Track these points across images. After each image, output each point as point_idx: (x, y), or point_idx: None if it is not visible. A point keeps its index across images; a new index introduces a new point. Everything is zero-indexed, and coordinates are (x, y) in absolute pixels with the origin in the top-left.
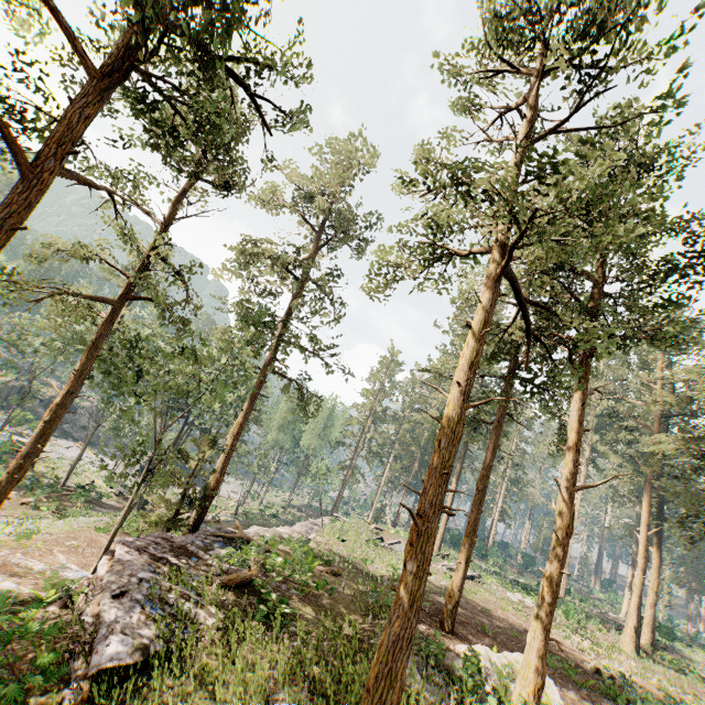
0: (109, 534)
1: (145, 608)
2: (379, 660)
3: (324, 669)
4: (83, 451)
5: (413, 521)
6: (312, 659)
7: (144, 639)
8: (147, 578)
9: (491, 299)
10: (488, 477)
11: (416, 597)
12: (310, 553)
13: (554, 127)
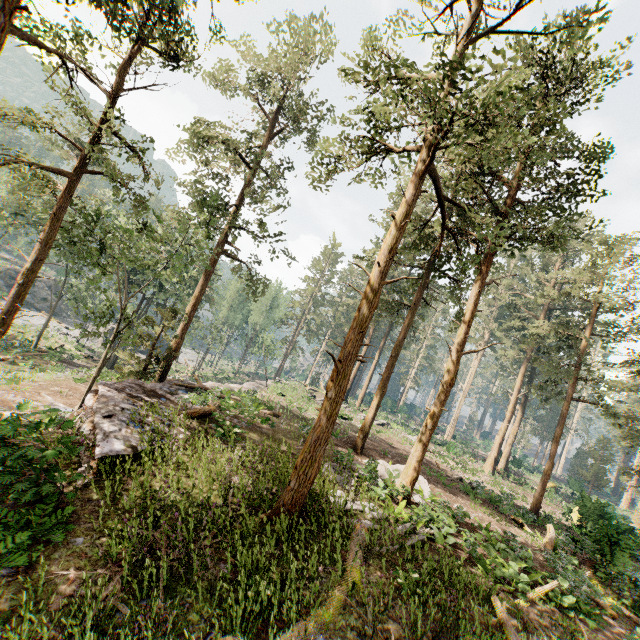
0: (86, 384)
1: (130, 426)
2: (304, 451)
3: (266, 466)
4: (50, 318)
5: (335, 364)
6: (257, 459)
7: (133, 442)
8: (127, 408)
9: (414, 194)
10: (400, 347)
11: (333, 414)
12: (256, 400)
13: (494, 27)
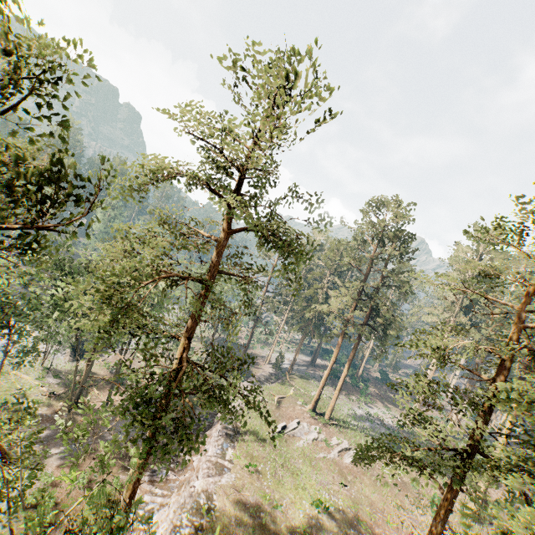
0: None
1: None
2: None
3: None
4: None
5: None
6: None
7: None
8: None
9: None
10: None
11: None
12: None
13: None
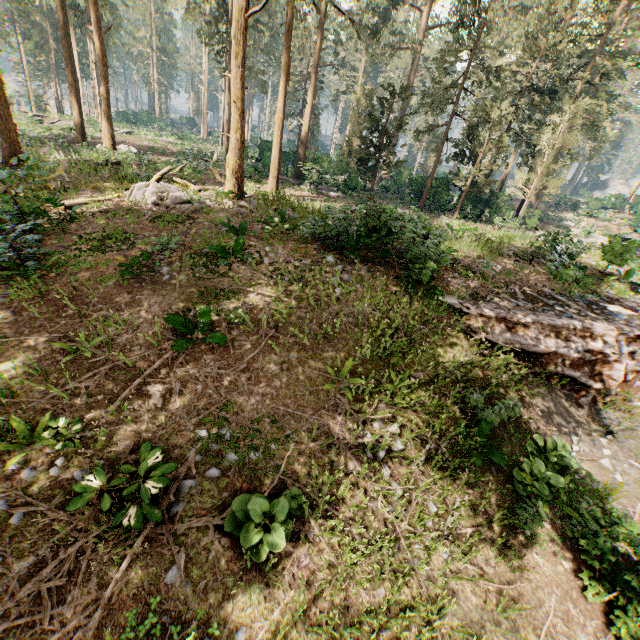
0: None
1: None
2: (1, 124)
3: None
4: None
5: None
6: None
7: None
8: None
9: None
10: (69, 36)
11: (4, 95)
12: None
13: None
